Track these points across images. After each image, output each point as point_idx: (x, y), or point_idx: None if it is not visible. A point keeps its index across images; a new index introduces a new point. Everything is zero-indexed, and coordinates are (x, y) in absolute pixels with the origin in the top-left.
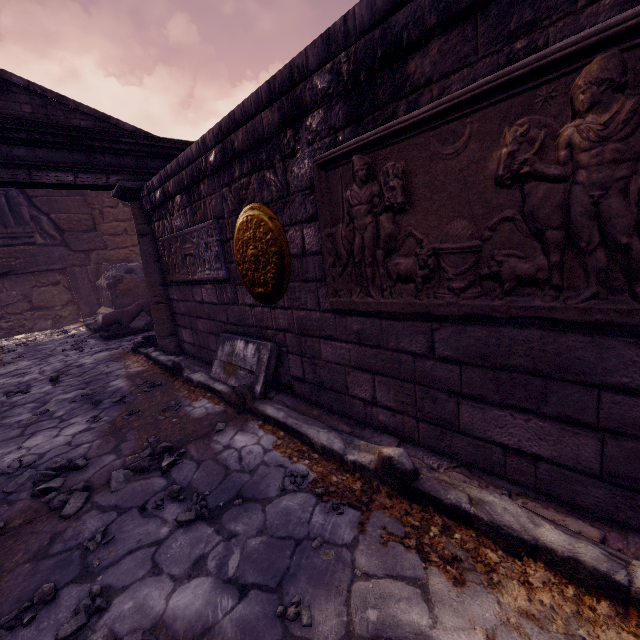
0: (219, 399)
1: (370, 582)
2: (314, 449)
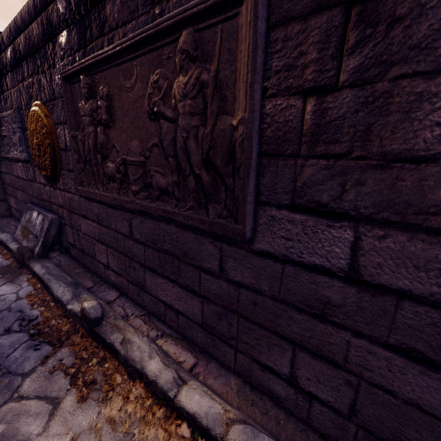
0: (11, 255)
1: (19, 402)
2: (55, 299)
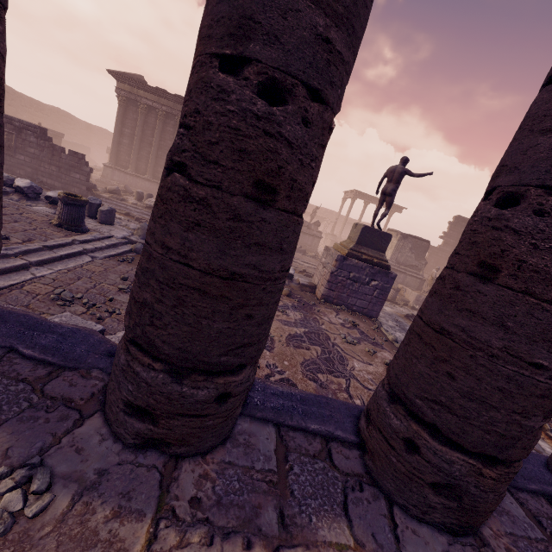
0: None
1: None
2: None
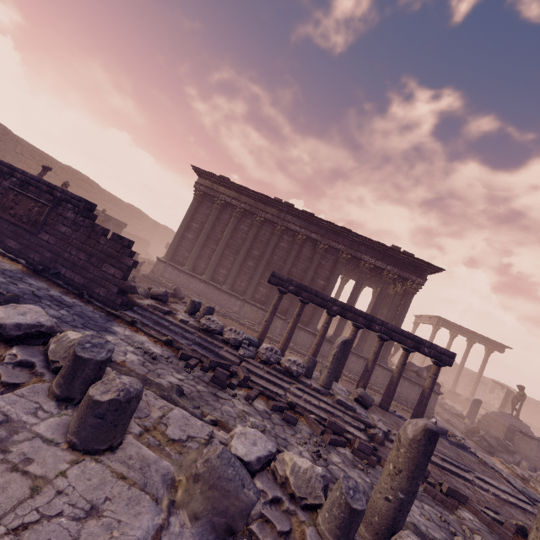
0: None
1: None
2: None
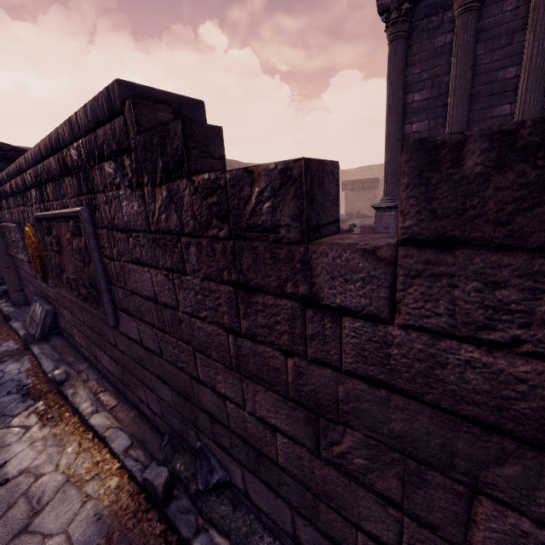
0: (21, 341)
1: (9, 429)
2: (44, 371)
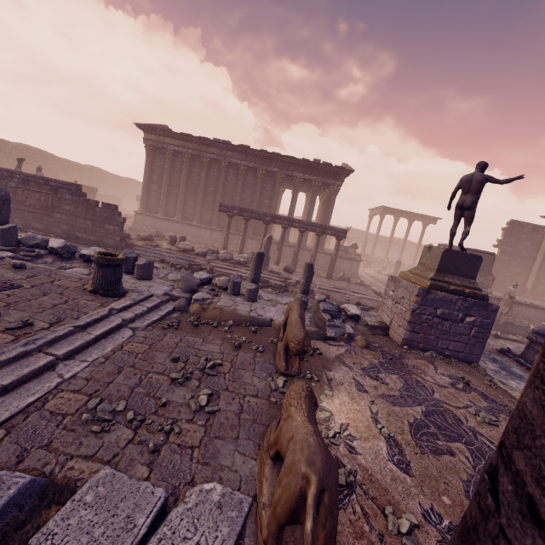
0: None
1: None
2: None
